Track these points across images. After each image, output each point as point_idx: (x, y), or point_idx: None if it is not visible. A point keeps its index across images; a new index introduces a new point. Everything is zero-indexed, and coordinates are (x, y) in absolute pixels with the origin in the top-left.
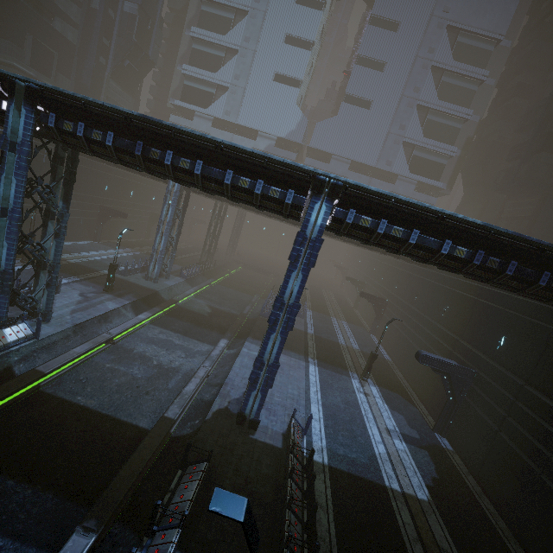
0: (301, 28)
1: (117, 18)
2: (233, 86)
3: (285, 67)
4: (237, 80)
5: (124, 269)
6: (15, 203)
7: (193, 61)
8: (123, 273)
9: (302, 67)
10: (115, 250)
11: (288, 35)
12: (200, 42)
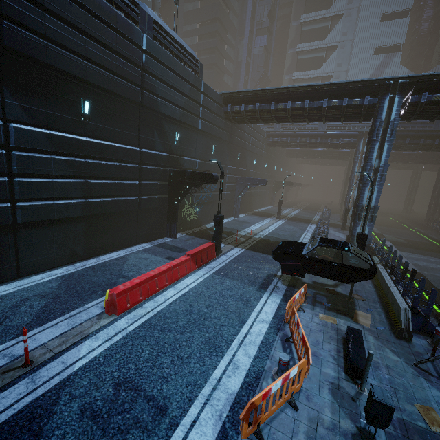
0: (397, 3)
1: (251, 61)
2: (336, 73)
3: (384, 40)
4: (339, 67)
5: (328, 216)
6: (385, 160)
7: (300, 68)
8: (327, 219)
9: (402, 33)
10: (288, 209)
11: (383, 15)
12: (304, 53)
